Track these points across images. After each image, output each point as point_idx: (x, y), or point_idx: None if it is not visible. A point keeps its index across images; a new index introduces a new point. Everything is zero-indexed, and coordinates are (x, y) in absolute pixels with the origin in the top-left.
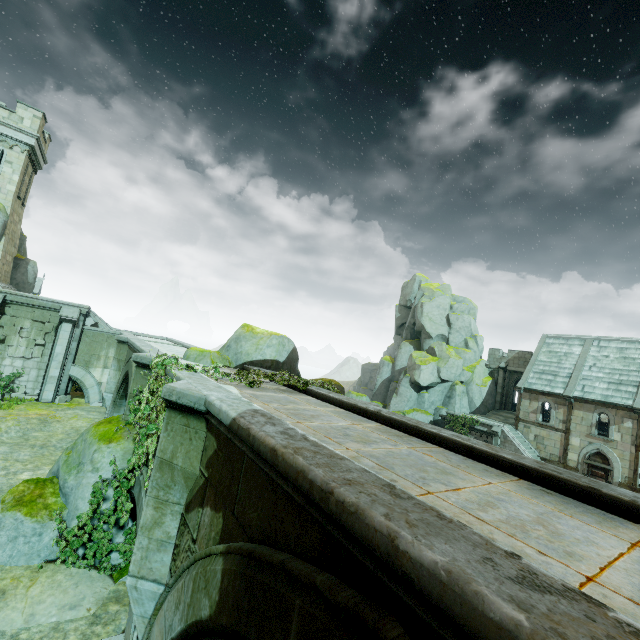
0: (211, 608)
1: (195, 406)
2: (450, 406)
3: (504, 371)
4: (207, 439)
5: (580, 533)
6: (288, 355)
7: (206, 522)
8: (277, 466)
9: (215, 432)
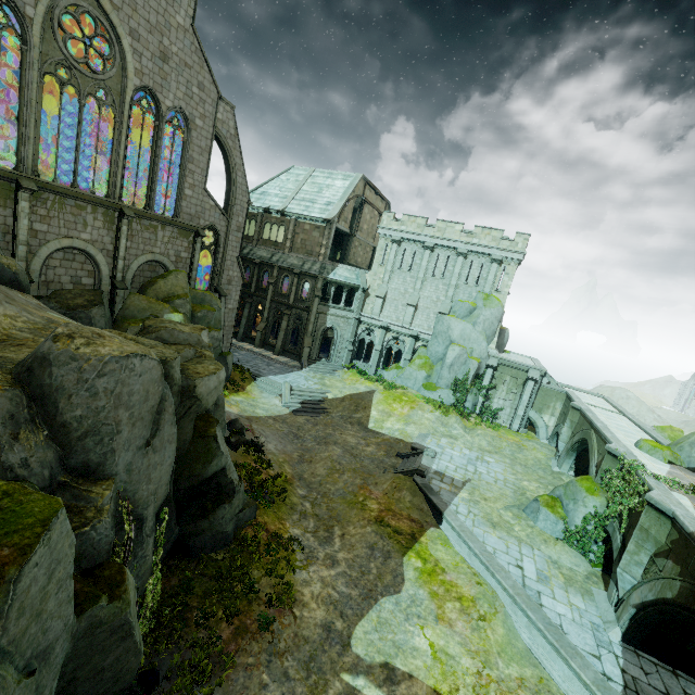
0: (672, 595)
1: (665, 512)
2: None
3: None
4: (671, 530)
5: None
6: None
7: (669, 566)
8: None
9: (677, 530)
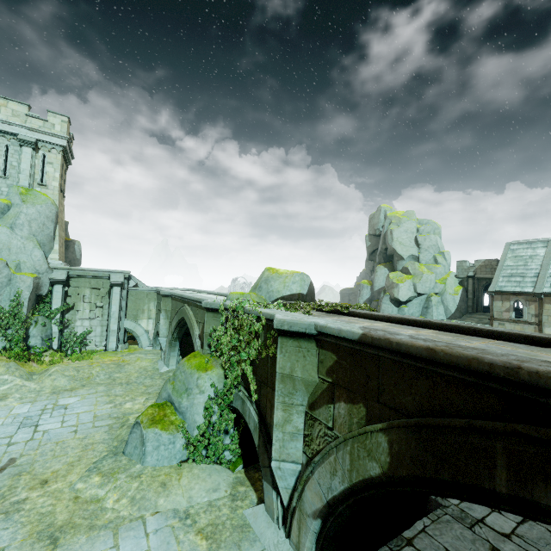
0: (382, 467)
1: (306, 331)
2: (428, 315)
3: (473, 279)
4: (321, 354)
5: None
6: (308, 288)
7: (342, 413)
8: (439, 359)
9: (331, 348)
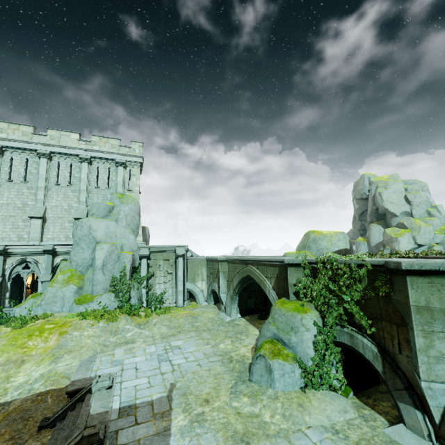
0: None
1: (440, 269)
2: None
3: None
4: None
5: None
6: (349, 244)
7: None
8: None
9: None
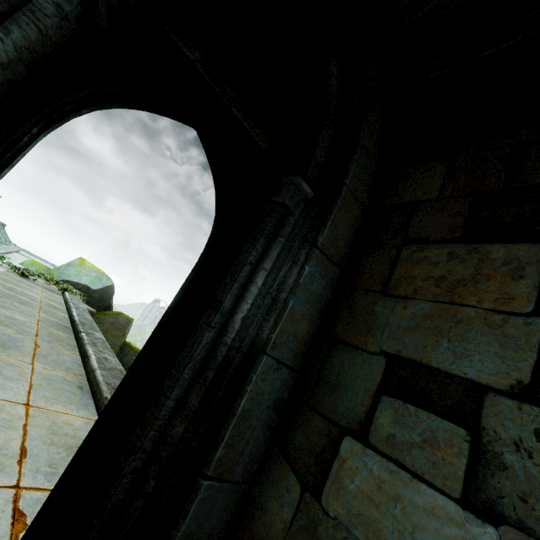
0: None
1: None
2: None
3: None
4: None
5: (18, 314)
6: (103, 288)
7: None
8: None
9: None
